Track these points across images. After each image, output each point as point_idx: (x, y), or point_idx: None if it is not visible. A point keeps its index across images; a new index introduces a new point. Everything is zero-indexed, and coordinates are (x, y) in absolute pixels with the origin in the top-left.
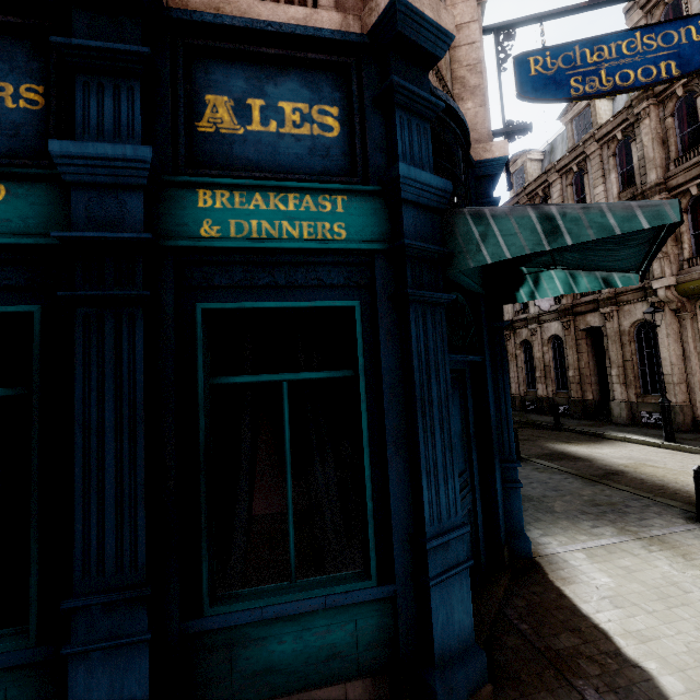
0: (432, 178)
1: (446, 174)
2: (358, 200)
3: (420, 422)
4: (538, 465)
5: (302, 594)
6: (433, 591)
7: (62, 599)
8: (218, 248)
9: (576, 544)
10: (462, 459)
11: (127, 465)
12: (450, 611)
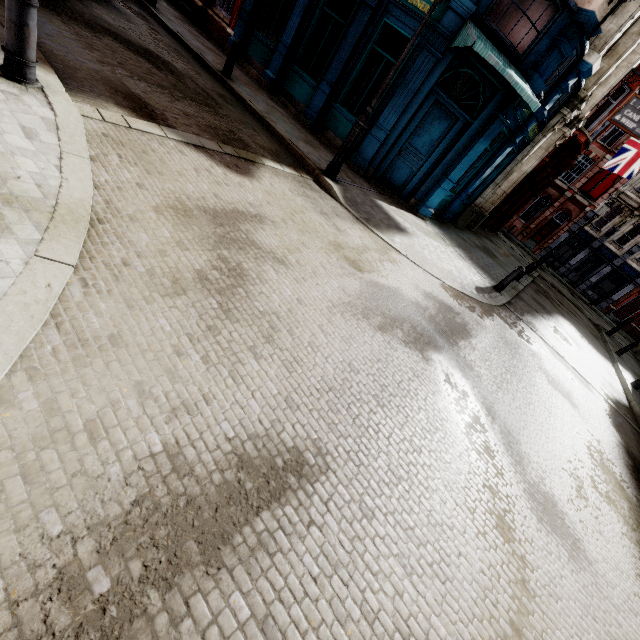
0: (467, 2)
1: (509, 6)
2: (443, 1)
3: (399, 90)
4: (515, 282)
5: (351, 117)
6: (369, 135)
7: (323, 76)
8: (399, 1)
9: (441, 236)
10: (425, 150)
11: (346, 54)
12: (368, 146)
